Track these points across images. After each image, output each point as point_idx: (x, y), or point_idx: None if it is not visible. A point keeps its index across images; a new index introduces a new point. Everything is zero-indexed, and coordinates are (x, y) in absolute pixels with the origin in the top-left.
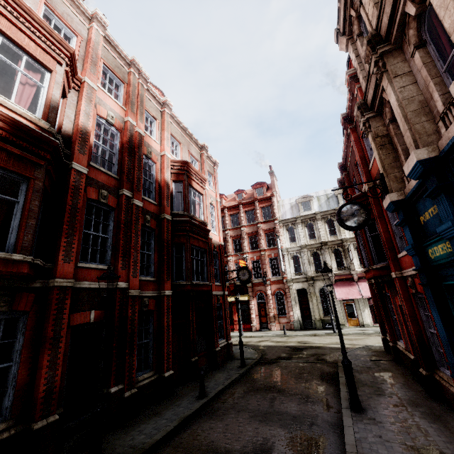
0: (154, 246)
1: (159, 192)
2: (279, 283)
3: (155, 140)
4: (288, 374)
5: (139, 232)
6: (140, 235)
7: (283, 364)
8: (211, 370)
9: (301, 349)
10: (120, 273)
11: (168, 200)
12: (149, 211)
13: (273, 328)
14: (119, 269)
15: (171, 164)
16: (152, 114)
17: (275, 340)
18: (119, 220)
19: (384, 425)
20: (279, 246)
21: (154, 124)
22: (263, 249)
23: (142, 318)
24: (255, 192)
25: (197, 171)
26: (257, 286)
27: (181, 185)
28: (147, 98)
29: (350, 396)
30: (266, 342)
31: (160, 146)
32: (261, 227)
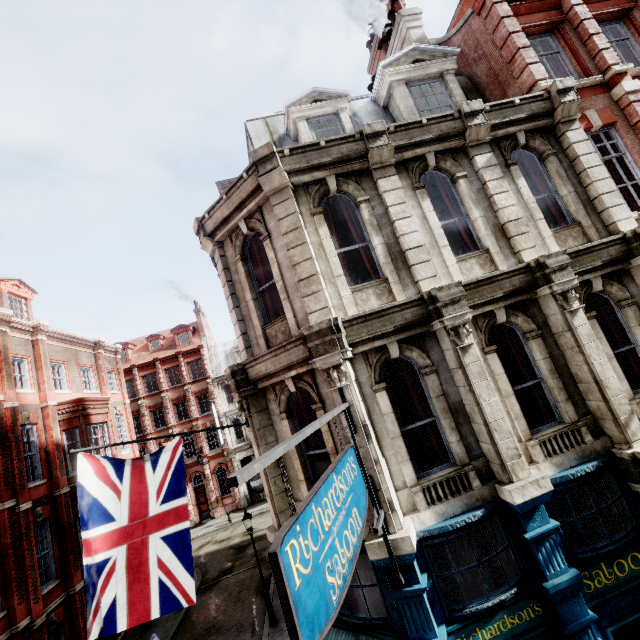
0: (51, 538)
1: (48, 460)
2: (220, 457)
3: (31, 391)
4: (228, 598)
5: (33, 542)
6: (34, 546)
7: (225, 583)
8: (142, 633)
9: (245, 547)
10: (19, 611)
11: (62, 466)
12: (38, 498)
13: (217, 514)
14: (16, 607)
15: (57, 408)
16: (20, 355)
17: (219, 538)
18: (4, 545)
19: (286, 632)
20: (216, 413)
21: (24, 366)
22: (195, 418)
23: (50, 638)
24: (178, 339)
25: (96, 398)
26: (191, 467)
27: (77, 432)
28: (10, 337)
29: (269, 617)
30: (208, 546)
31: (39, 393)
32: (190, 389)
